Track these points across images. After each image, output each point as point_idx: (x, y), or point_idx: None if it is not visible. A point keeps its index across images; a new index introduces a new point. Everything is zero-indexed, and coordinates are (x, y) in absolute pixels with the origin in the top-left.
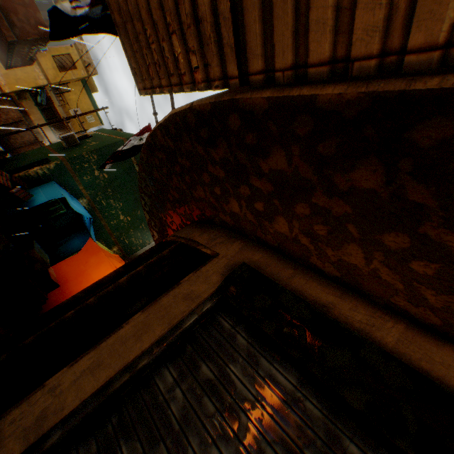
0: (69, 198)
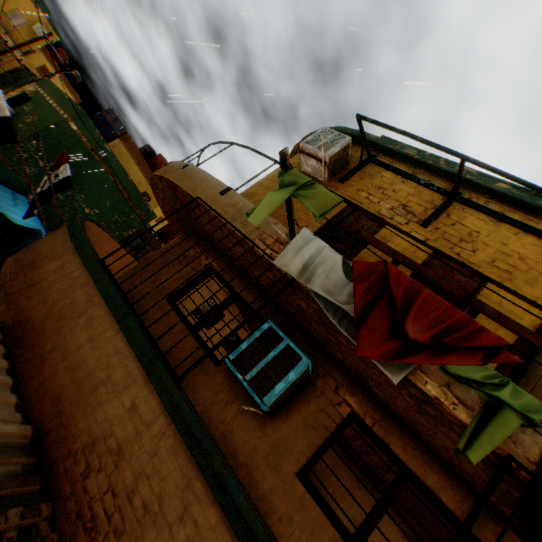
0: (11, 206)
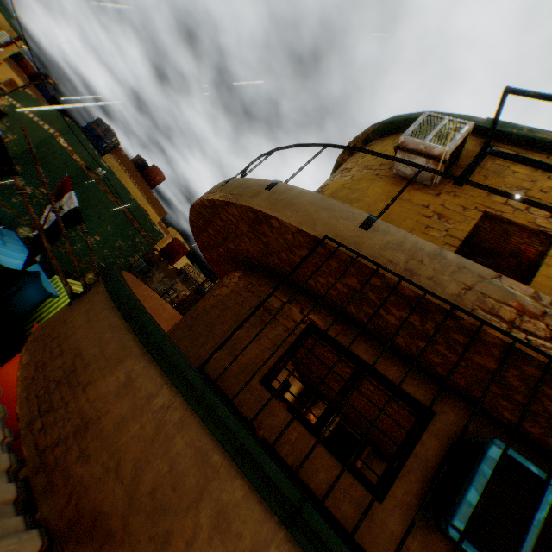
0: None
